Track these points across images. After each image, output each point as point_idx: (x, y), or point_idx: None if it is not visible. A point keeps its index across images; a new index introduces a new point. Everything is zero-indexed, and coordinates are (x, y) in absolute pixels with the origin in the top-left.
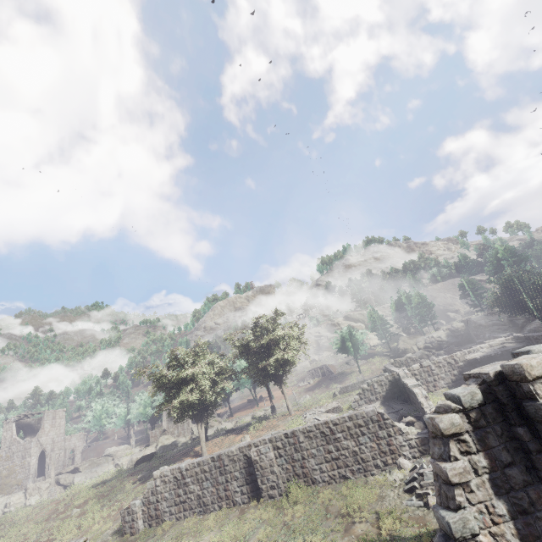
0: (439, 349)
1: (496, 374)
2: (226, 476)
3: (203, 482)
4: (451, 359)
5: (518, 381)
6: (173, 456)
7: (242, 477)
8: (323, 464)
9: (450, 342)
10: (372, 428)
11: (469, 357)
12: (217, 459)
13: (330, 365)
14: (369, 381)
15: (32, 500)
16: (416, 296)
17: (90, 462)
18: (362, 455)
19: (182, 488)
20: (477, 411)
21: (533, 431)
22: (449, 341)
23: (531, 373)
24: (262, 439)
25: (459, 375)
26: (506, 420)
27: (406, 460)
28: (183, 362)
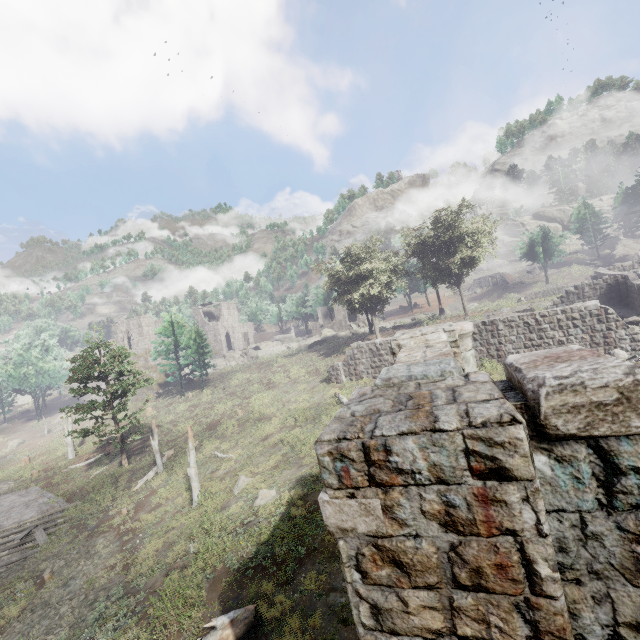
0: None
1: None
2: None
3: None
4: None
5: None
6: (346, 341)
7: None
8: (521, 349)
9: None
10: (588, 322)
11: None
12: None
13: (506, 274)
14: (579, 284)
15: (232, 363)
16: None
17: (266, 344)
18: (568, 344)
19: (377, 357)
20: None
21: None
22: None
23: None
24: None
25: None
26: None
27: (622, 351)
28: (357, 259)
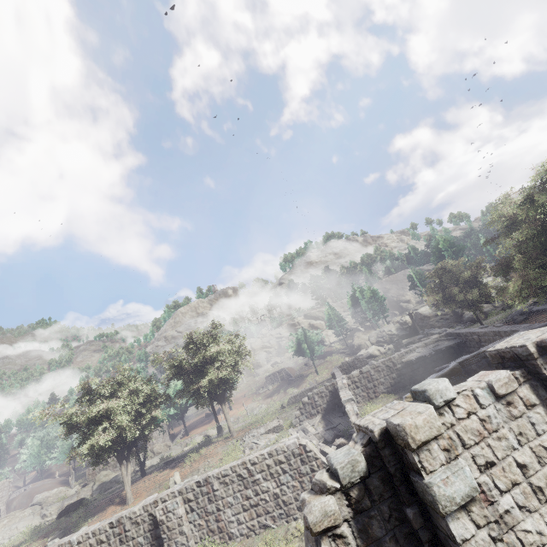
0: (390, 342)
1: (382, 432)
2: (128, 544)
3: None
4: (390, 362)
5: (403, 447)
6: (97, 504)
7: (147, 542)
8: (240, 514)
9: (399, 335)
10: (294, 464)
11: (405, 359)
12: (116, 524)
13: (289, 368)
14: (310, 394)
15: None
16: (367, 291)
17: (10, 518)
18: (283, 497)
19: None
20: (359, 486)
21: (425, 511)
22: (398, 334)
23: (416, 437)
24: (171, 491)
25: (398, 378)
26: (395, 494)
27: None
28: (99, 396)
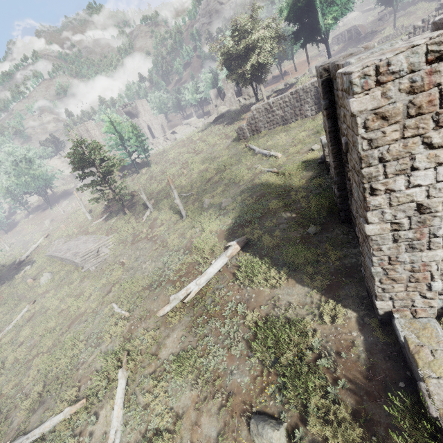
0: None
1: None
2: (301, 102)
3: (285, 108)
4: None
5: None
6: (241, 111)
7: (312, 101)
8: None
9: None
10: None
11: None
12: (294, 93)
13: (360, 25)
14: (426, 17)
15: (160, 147)
16: None
17: (179, 128)
18: None
19: (271, 114)
20: None
21: None
22: None
23: None
24: None
25: None
26: None
27: None
28: (243, 32)
